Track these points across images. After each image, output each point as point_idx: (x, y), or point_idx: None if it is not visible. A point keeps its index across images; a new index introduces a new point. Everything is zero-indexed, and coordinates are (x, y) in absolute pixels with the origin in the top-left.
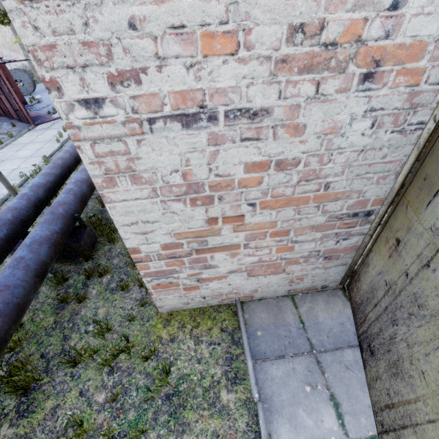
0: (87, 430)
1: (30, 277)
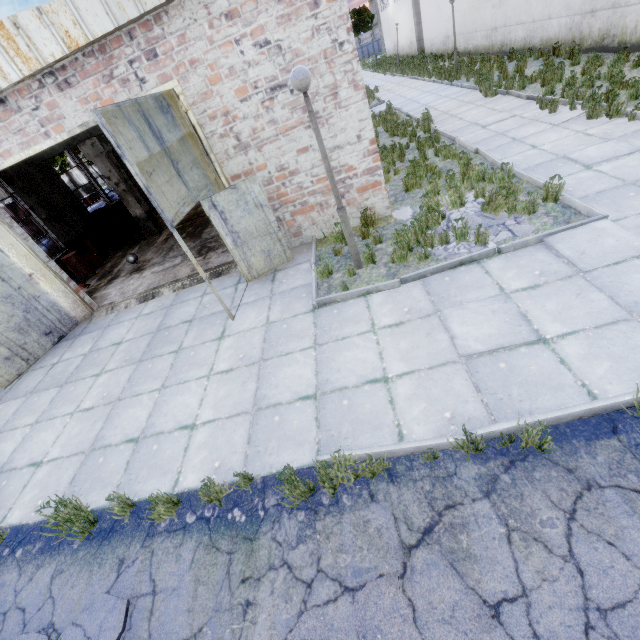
0: None
1: None
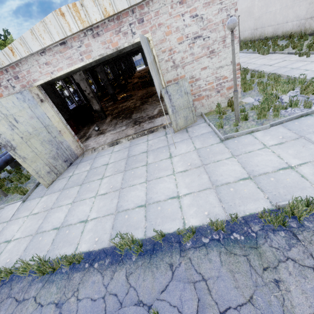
0: (7, 189)
1: (2, 162)
